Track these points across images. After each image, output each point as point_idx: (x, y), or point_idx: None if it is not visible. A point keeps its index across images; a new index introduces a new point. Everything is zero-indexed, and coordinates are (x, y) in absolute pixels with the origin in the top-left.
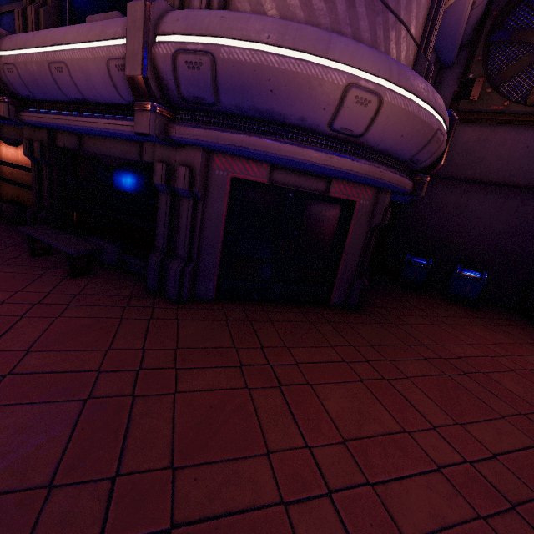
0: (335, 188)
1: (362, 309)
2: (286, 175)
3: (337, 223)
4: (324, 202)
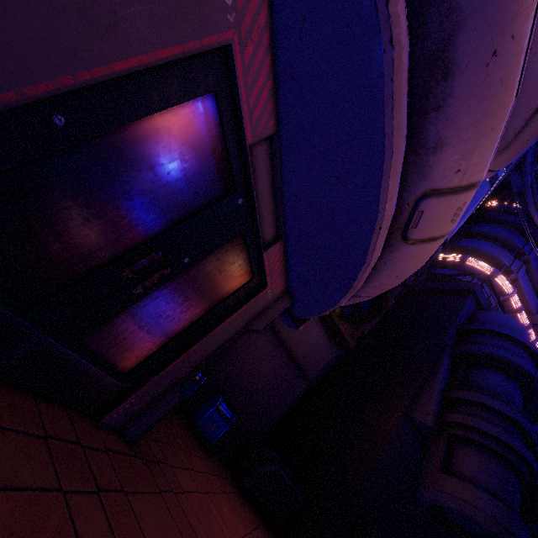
0: (274, 252)
1: (138, 440)
2: (265, 172)
3: (230, 293)
4: (248, 255)
